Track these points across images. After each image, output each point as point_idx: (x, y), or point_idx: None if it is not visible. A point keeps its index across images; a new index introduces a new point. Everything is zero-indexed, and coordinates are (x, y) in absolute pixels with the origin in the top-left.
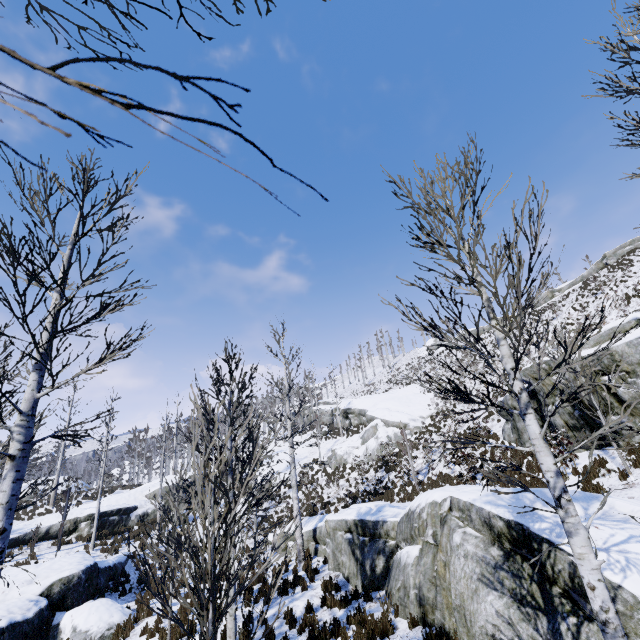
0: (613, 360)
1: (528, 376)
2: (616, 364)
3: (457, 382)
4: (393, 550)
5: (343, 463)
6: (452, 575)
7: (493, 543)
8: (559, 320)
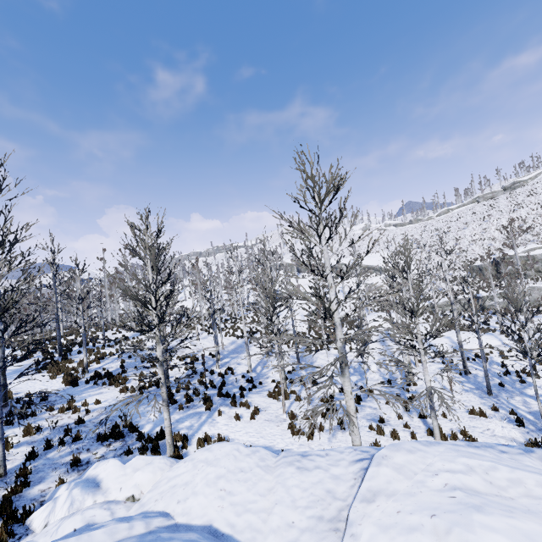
0: (534, 258)
1: (499, 259)
2: (534, 259)
3: (418, 254)
4: (488, 302)
5: (381, 289)
6: (532, 297)
7: (540, 291)
8: (468, 230)
